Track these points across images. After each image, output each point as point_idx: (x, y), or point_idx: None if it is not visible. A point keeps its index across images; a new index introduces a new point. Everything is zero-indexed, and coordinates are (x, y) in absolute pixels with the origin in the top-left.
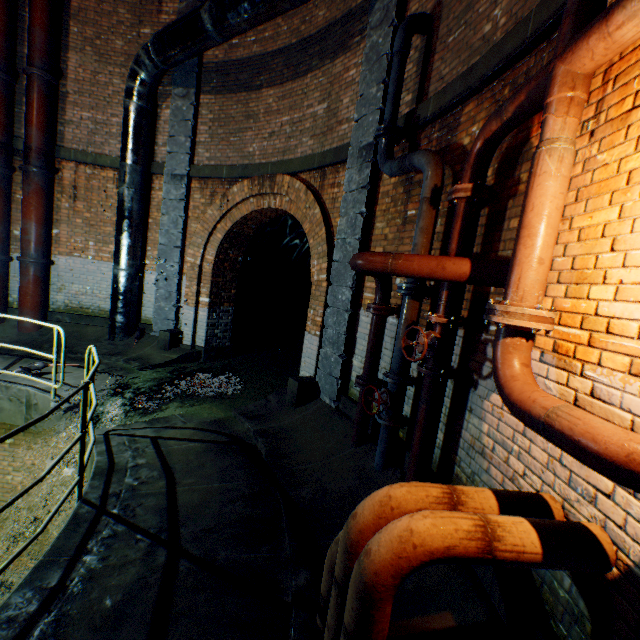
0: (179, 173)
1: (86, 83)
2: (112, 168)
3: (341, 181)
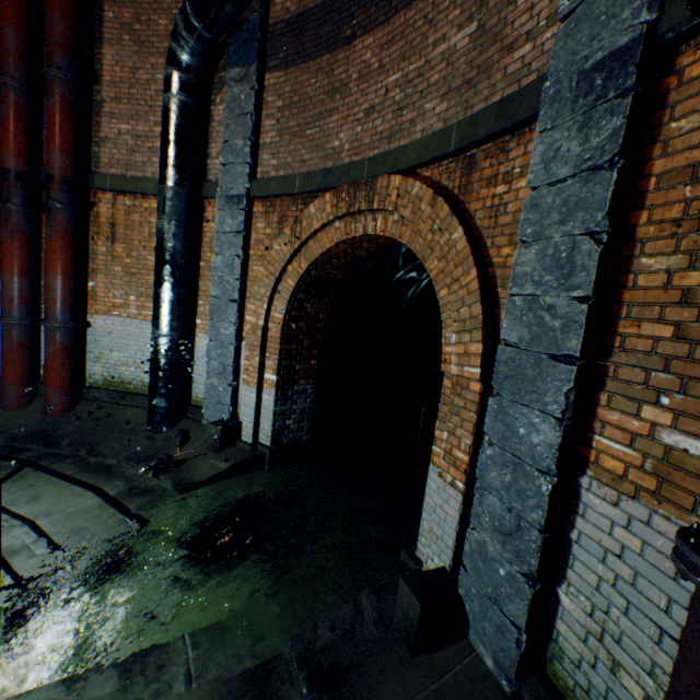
0: (235, 193)
1: (124, 85)
2: (155, 195)
3: (513, 168)
